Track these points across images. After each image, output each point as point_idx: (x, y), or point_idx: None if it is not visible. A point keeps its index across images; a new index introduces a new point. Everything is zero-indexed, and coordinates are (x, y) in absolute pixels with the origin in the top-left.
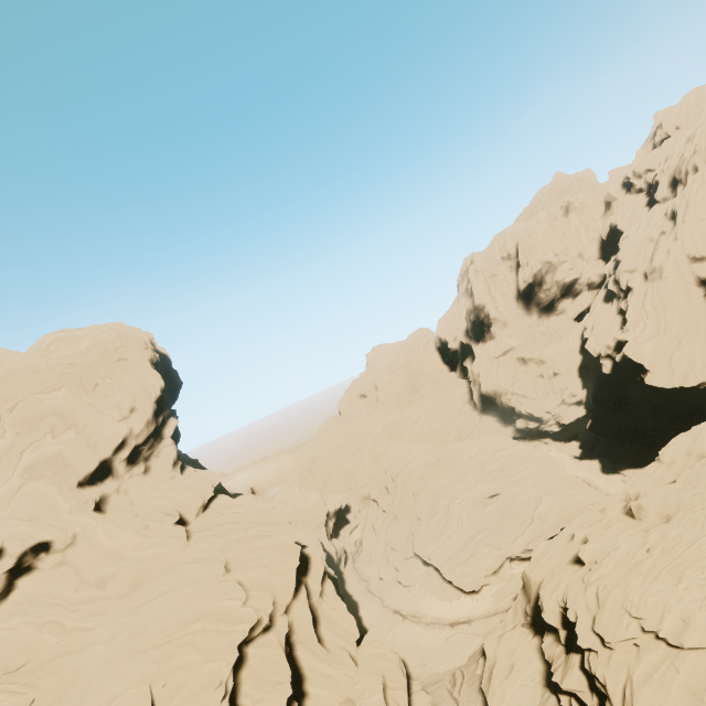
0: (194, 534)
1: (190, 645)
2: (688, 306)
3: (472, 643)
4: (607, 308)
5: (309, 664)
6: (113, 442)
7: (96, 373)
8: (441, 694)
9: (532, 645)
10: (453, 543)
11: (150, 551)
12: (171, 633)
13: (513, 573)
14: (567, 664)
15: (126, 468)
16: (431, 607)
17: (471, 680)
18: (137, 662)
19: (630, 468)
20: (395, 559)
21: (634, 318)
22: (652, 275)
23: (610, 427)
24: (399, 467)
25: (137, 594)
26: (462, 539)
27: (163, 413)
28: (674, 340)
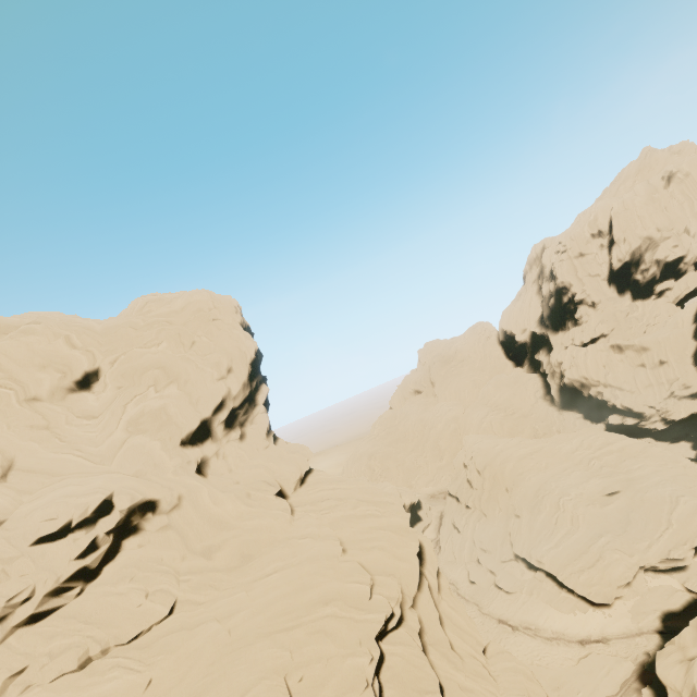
0: (296, 508)
1: (322, 633)
2: None
3: (620, 668)
4: None
5: (445, 672)
6: (213, 401)
7: (192, 331)
8: None
9: None
10: (570, 545)
11: (257, 521)
12: (297, 616)
13: (648, 586)
14: None
15: (223, 431)
16: (549, 619)
17: None
18: (265, 647)
19: None
20: (489, 561)
21: None
22: None
23: None
24: (486, 458)
25: (247, 568)
26: (581, 542)
27: (256, 377)
28: None
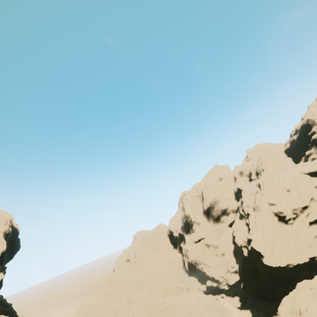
0: None
1: None
2: (273, 224)
3: None
4: (241, 222)
5: None
6: None
7: None
8: None
9: None
10: None
11: None
12: None
13: None
14: None
15: None
16: None
17: None
18: None
19: (266, 316)
20: None
21: (253, 228)
22: (256, 209)
23: (252, 288)
24: (141, 313)
25: None
26: None
27: None
28: (271, 240)
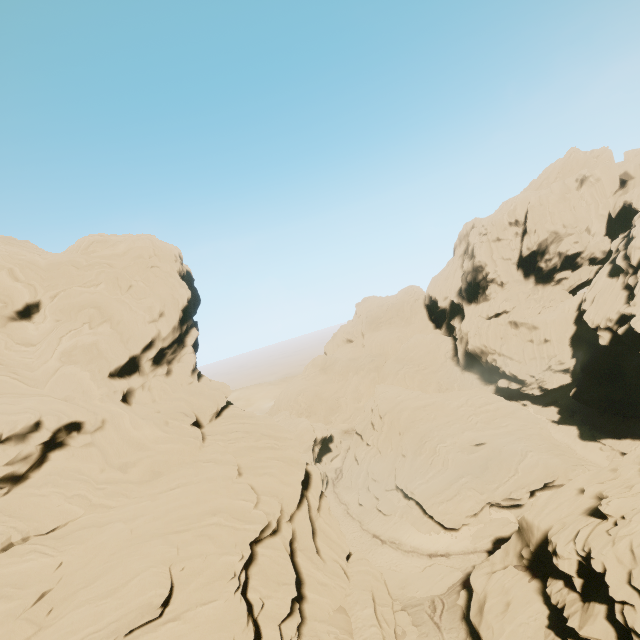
0: (208, 437)
1: (206, 536)
2: None
3: (451, 575)
4: (611, 282)
5: (307, 571)
6: (142, 341)
7: (131, 275)
8: (422, 617)
9: (530, 587)
10: (437, 482)
11: (170, 445)
12: (189, 523)
13: (491, 517)
14: (587, 612)
15: (151, 367)
16: (411, 537)
17: (452, 608)
18: (158, 544)
19: (610, 438)
20: (376, 489)
21: None
22: None
23: (596, 397)
24: (388, 406)
25: (156, 482)
26: (446, 480)
27: (187, 322)
28: None
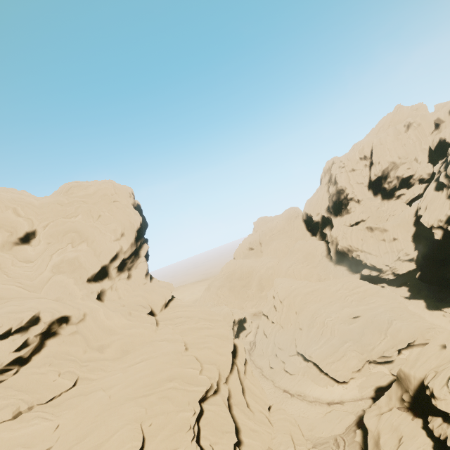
0: (160, 322)
1: (166, 398)
2: None
3: (347, 418)
4: (438, 194)
5: (242, 421)
6: (110, 254)
7: (99, 208)
8: None
9: (414, 424)
10: (328, 347)
11: (133, 330)
12: (152, 388)
13: (371, 371)
14: None
15: (117, 273)
16: (312, 390)
17: (352, 444)
18: (130, 406)
19: (449, 307)
20: (282, 355)
21: None
22: None
23: (435, 277)
24: (286, 293)
25: (125, 358)
26: (334, 345)
27: (140, 239)
28: None
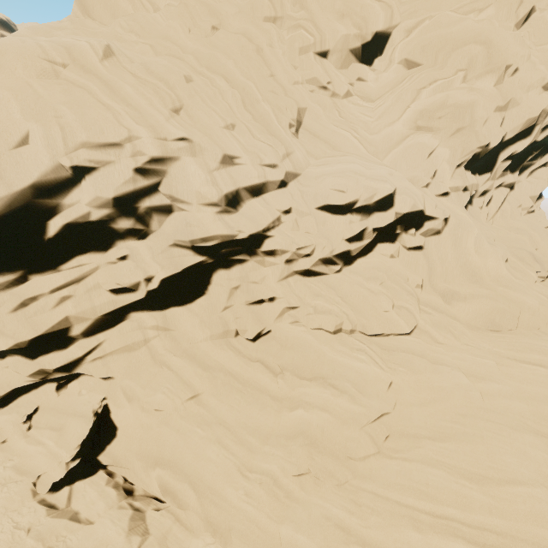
0: None
1: None
2: None
3: None
4: None
5: None
6: (526, 121)
7: None
8: None
9: None
10: None
11: (518, 294)
12: None
13: None
14: None
15: (503, 170)
16: None
17: None
18: (537, 446)
19: None
20: None
21: None
22: None
23: None
24: None
25: (494, 337)
26: None
27: None
28: None
